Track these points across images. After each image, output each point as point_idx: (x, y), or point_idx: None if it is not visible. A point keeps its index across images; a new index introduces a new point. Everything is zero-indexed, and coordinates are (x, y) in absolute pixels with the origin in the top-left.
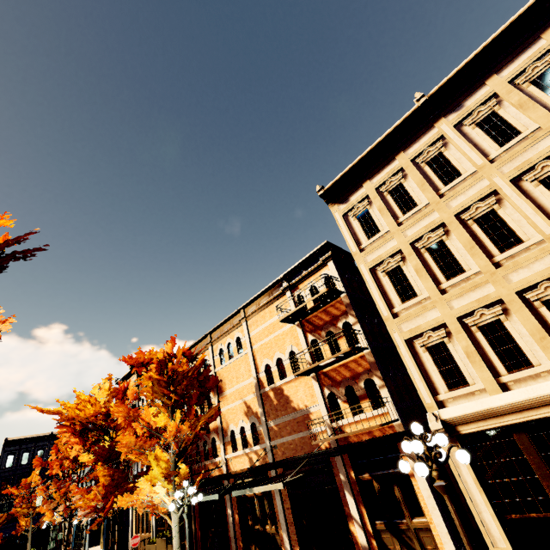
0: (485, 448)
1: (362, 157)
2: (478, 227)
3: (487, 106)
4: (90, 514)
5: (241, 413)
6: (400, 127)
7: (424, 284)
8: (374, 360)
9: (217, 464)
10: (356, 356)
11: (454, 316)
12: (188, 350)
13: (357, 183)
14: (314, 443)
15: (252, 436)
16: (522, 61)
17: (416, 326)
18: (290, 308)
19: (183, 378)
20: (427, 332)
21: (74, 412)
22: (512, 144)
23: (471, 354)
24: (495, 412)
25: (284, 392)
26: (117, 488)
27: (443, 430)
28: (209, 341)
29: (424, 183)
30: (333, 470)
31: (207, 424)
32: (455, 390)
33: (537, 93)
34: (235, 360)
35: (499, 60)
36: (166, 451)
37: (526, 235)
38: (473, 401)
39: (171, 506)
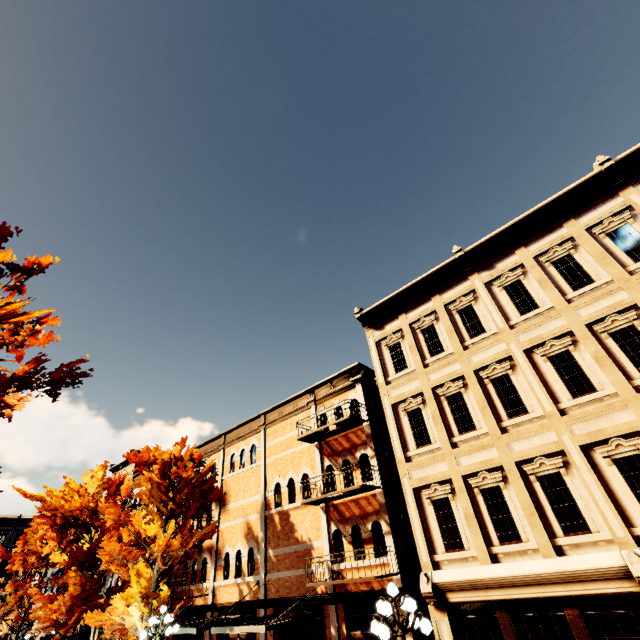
0: (470, 621)
1: (400, 291)
2: (493, 387)
3: (514, 274)
4: (49, 629)
5: (240, 534)
6: (437, 272)
7: (438, 434)
8: (384, 502)
9: (204, 591)
10: (368, 493)
11: (460, 473)
12: (198, 447)
13: (394, 313)
14: (309, 585)
15: (247, 563)
16: (546, 242)
17: (425, 475)
18: (310, 428)
19: (185, 485)
20: (434, 484)
21: (59, 501)
22: (530, 316)
23: (469, 517)
24: (481, 583)
25: (290, 518)
26: (85, 601)
27: (432, 594)
28: (222, 443)
29: (452, 331)
30: (326, 620)
31: (201, 541)
32: (451, 552)
33: (555, 274)
34: (245, 470)
35: (528, 235)
36: (150, 566)
37: (531, 407)
38: (464, 568)
39: (143, 634)
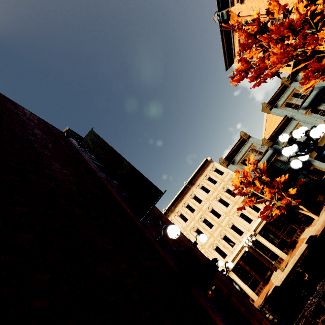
0: None
1: None
2: None
3: (179, 212)
4: None
5: None
6: None
7: None
8: None
9: None
10: None
11: None
12: None
13: None
14: None
15: None
16: (183, 202)
17: None
18: None
19: None
20: None
21: None
22: (187, 222)
23: None
24: None
25: None
26: None
27: None
28: None
29: None
30: None
31: None
32: None
33: (188, 210)
34: None
35: (178, 201)
36: None
37: (197, 245)
38: None
39: None
